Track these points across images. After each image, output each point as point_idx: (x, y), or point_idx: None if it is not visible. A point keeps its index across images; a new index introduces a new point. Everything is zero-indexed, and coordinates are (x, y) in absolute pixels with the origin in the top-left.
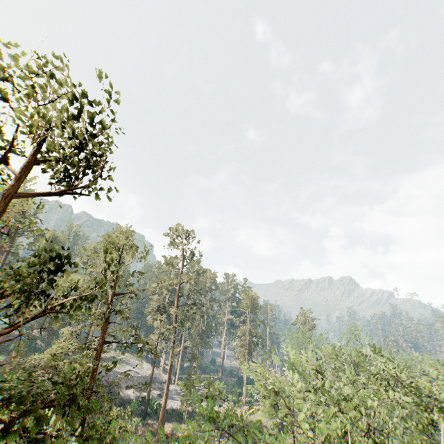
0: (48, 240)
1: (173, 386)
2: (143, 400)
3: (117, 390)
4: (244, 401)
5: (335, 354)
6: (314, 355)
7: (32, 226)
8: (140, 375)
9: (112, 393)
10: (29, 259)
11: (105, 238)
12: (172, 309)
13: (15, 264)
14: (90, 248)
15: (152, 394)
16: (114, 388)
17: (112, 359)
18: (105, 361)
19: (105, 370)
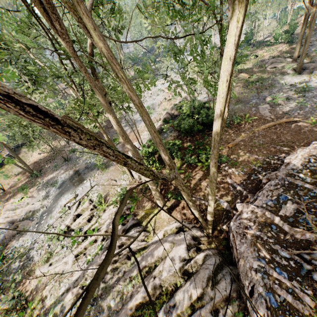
0: None
1: None
2: None
3: None
4: None
5: None
6: None
7: None
8: None
9: None
10: None
11: None
12: None
13: None
14: None
15: None
16: None
17: None
18: None
19: None
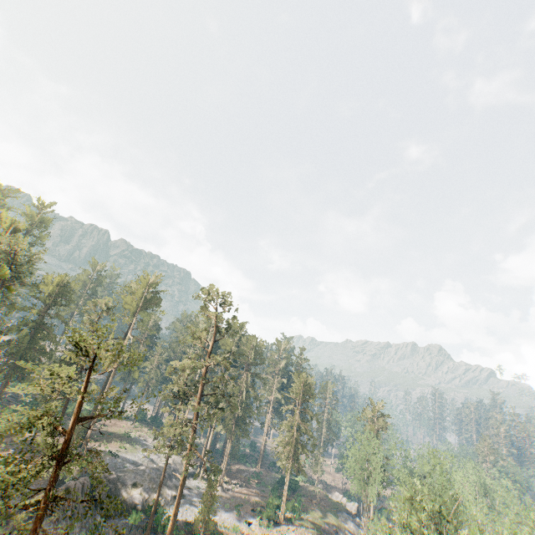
0: (56, 286)
1: (195, 482)
2: (149, 511)
3: (120, 489)
4: (282, 518)
5: (408, 499)
6: (380, 475)
7: (25, 276)
8: (155, 465)
9: (112, 493)
10: (31, 309)
11: (72, 339)
12: (191, 404)
13: (5, 321)
14: (103, 302)
15: (165, 495)
16: (115, 487)
17: (126, 436)
18: (116, 439)
19: (111, 456)
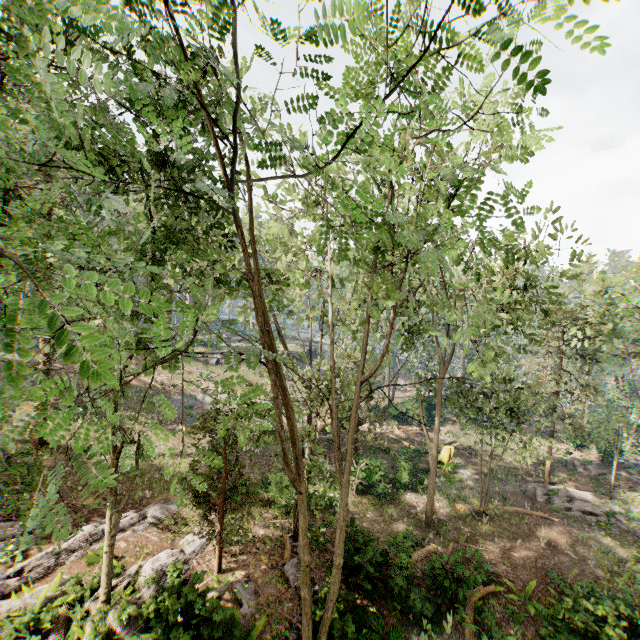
0: None
1: None
2: None
3: None
4: None
5: None
6: None
7: None
8: None
9: None
10: None
11: None
12: None
13: None
14: None
15: None
16: None
17: None
18: None
19: None
